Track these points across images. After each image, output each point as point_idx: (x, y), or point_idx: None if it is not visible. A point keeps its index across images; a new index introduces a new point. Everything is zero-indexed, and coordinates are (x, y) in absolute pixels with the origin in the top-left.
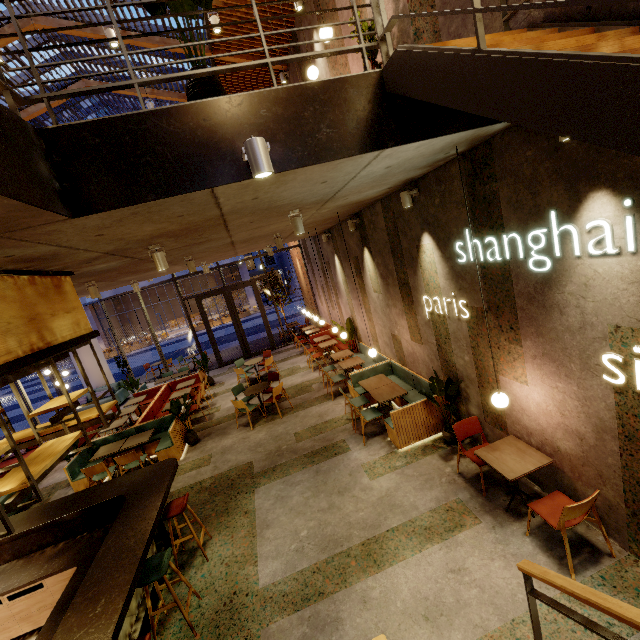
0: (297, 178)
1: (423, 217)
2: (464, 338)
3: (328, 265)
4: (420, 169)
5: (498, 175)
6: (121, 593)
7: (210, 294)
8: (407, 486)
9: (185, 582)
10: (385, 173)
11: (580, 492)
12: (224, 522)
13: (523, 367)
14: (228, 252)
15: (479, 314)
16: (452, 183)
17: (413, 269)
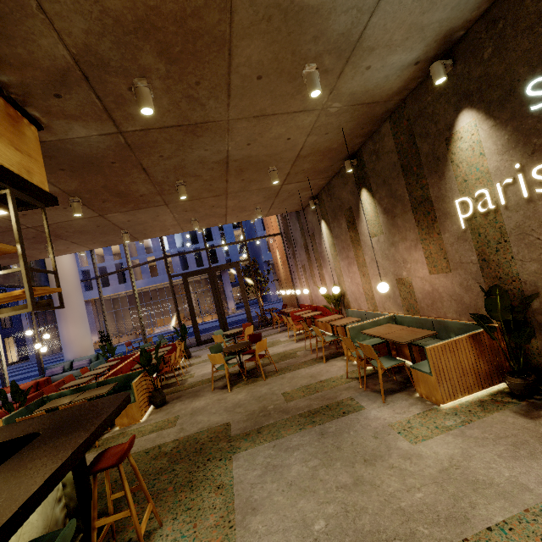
0: None
1: (460, 92)
2: (541, 225)
3: (312, 237)
4: None
5: None
6: None
7: (196, 273)
8: (484, 453)
9: None
10: None
11: None
12: (184, 500)
13: None
14: (219, 201)
15: None
16: (520, 6)
17: (438, 173)
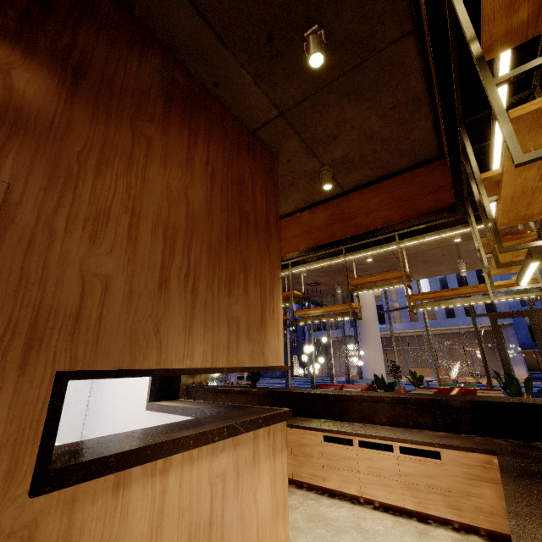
0: None
1: None
2: None
3: None
4: None
5: None
6: None
7: (509, 314)
8: None
9: None
10: None
11: None
12: None
13: None
14: None
15: None
16: None
17: None
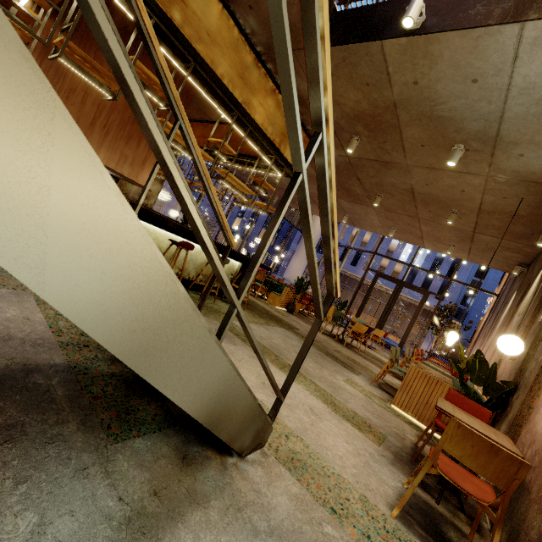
0: (444, 55)
1: None
2: None
3: (504, 305)
4: None
5: None
6: None
7: (388, 278)
8: (360, 401)
9: (218, 285)
10: None
11: (526, 523)
12: (255, 315)
13: None
14: (414, 222)
15: None
16: None
17: None
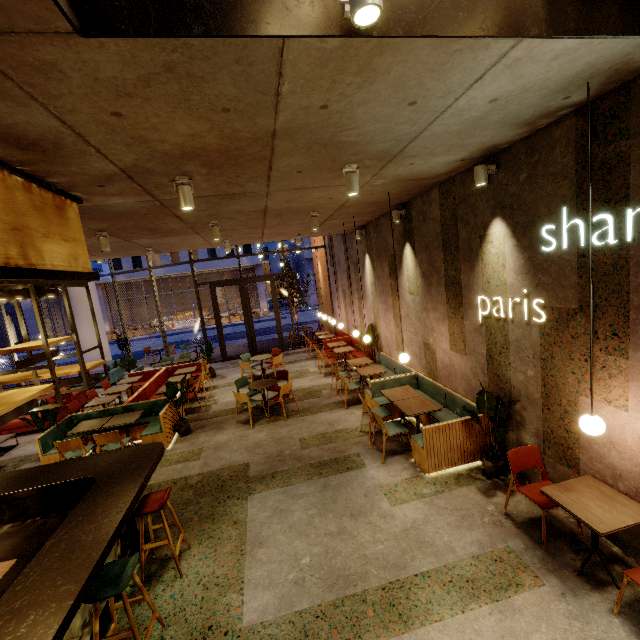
0: (391, 71)
1: (497, 199)
2: (531, 347)
3: (356, 266)
4: (516, 127)
5: (634, 129)
6: (58, 611)
7: (225, 283)
8: (439, 520)
9: (149, 603)
10: (481, 117)
11: None
12: (207, 530)
13: (624, 386)
14: (255, 230)
15: (562, 316)
16: (552, 150)
17: (470, 264)
